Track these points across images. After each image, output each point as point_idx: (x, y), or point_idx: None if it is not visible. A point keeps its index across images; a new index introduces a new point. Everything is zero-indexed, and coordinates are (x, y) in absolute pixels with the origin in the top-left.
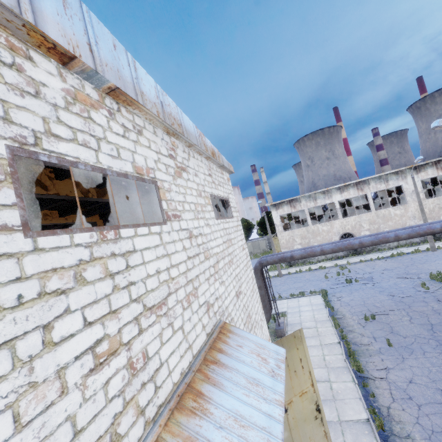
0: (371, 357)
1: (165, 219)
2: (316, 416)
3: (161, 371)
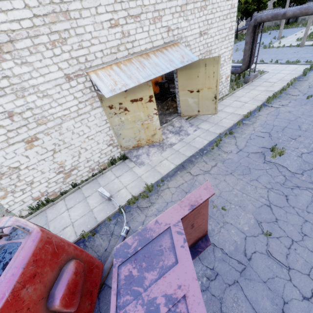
0: (285, 100)
1: None
2: (213, 100)
3: (136, 42)
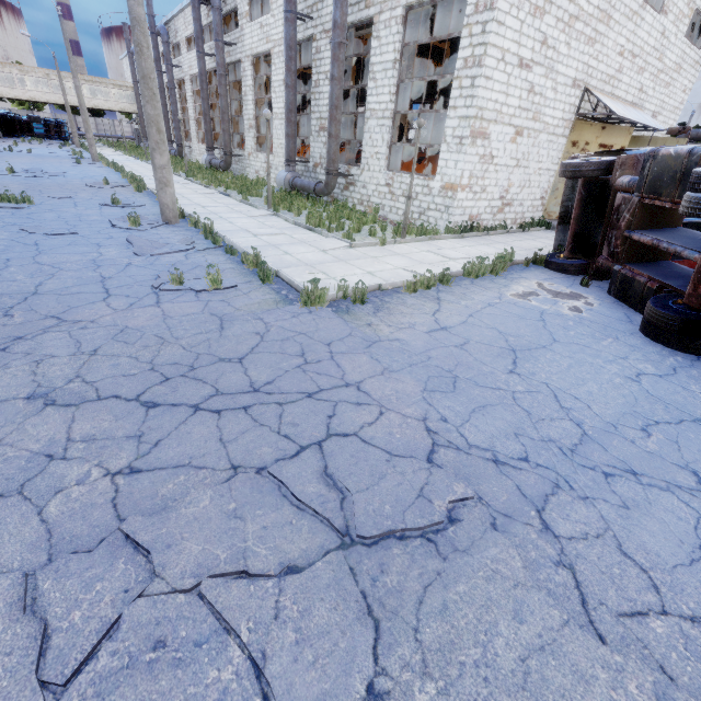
0: None
1: (660, 12)
2: None
3: (620, 84)
